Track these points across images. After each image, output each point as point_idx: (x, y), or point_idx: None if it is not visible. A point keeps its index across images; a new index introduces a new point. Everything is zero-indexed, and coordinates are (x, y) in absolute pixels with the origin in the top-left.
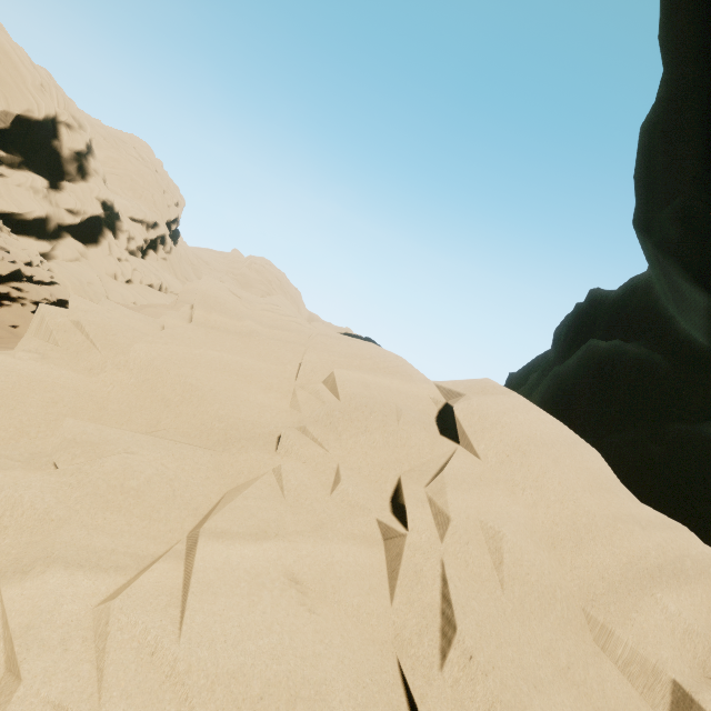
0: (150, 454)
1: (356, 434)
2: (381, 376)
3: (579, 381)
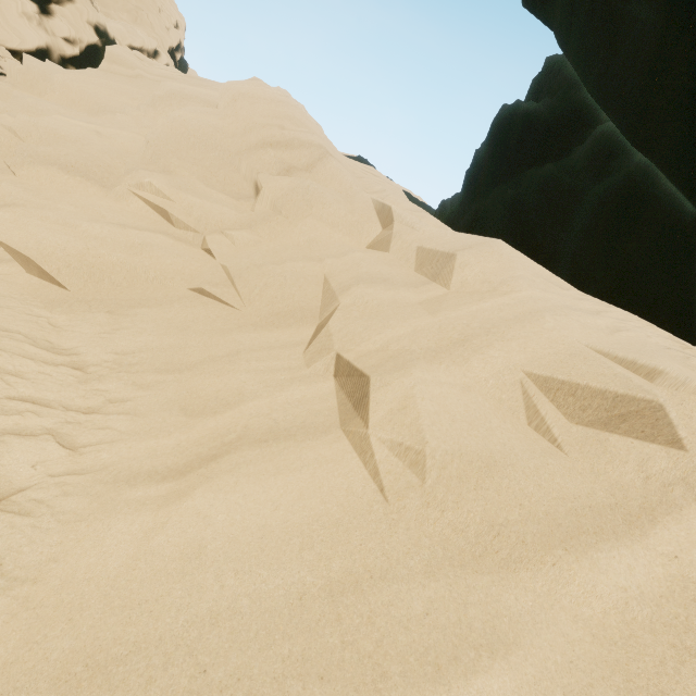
0: (53, 106)
1: (164, 108)
2: (203, 88)
3: (485, 150)
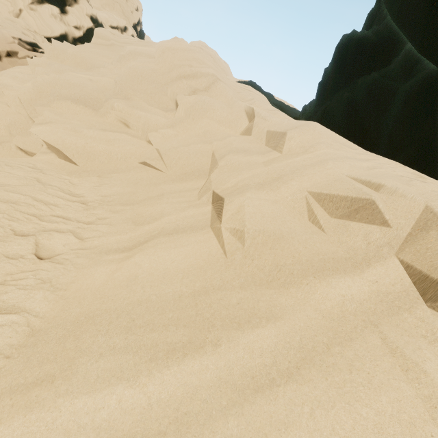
0: (67, 67)
1: (125, 62)
2: (147, 47)
3: (331, 67)
